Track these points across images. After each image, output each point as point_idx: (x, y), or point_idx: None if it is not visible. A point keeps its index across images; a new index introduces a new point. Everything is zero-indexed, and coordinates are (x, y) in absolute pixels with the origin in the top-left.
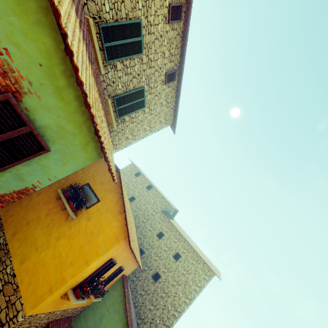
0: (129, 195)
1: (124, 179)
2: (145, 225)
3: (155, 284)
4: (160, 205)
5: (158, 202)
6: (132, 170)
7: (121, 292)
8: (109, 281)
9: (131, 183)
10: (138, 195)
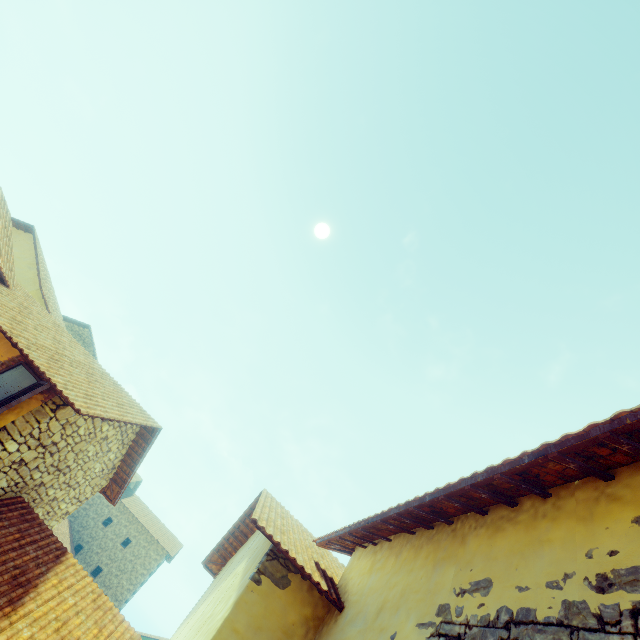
0: None
1: None
2: (88, 513)
3: (95, 580)
4: None
5: None
6: None
7: None
8: None
9: None
10: None
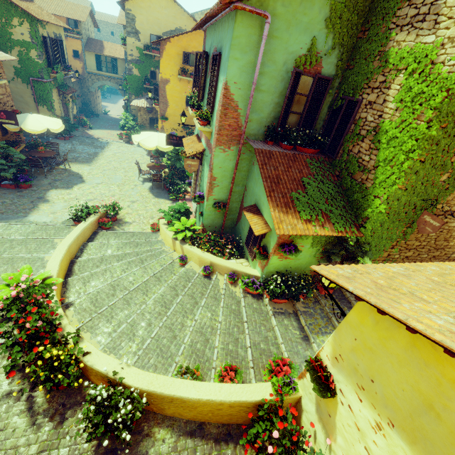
0: None
1: None
2: None
3: None
4: None
5: None
6: None
7: None
8: None
9: None
10: None
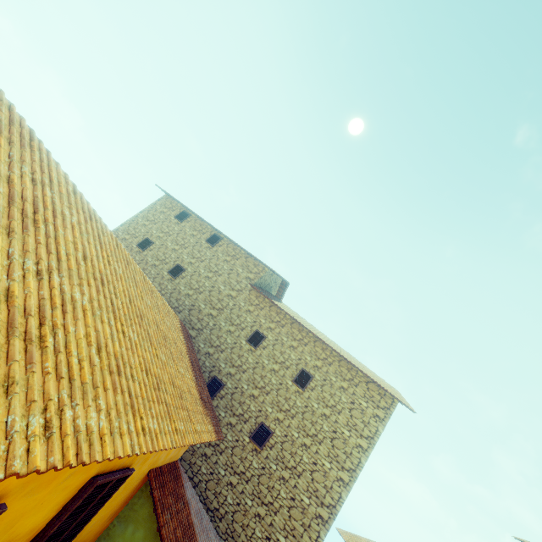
0: (168, 264)
1: (152, 231)
2: (217, 323)
3: (261, 452)
4: (246, 273)
5: (240, 267)
6: (169, 210)
7: (154, 526)
8: (77, 529)
9: (171, 236)
10: (189, 259)
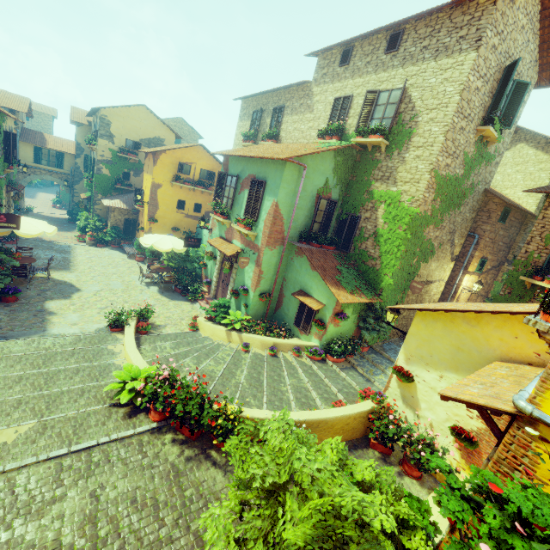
0: None
1: None
2: None
3: None
4: None
5: None
6: None
7: None
8: None
9: None
10: None
